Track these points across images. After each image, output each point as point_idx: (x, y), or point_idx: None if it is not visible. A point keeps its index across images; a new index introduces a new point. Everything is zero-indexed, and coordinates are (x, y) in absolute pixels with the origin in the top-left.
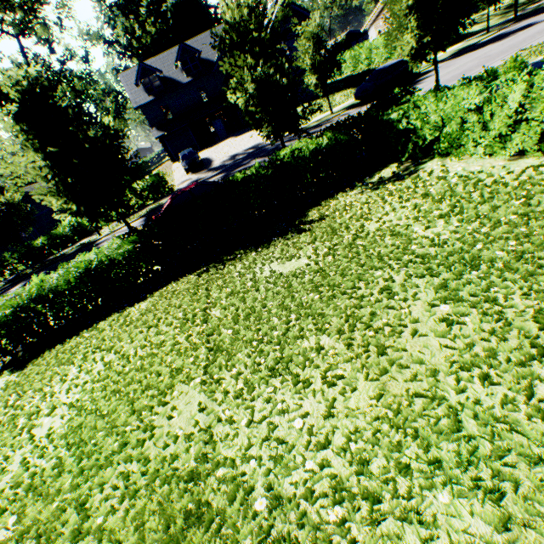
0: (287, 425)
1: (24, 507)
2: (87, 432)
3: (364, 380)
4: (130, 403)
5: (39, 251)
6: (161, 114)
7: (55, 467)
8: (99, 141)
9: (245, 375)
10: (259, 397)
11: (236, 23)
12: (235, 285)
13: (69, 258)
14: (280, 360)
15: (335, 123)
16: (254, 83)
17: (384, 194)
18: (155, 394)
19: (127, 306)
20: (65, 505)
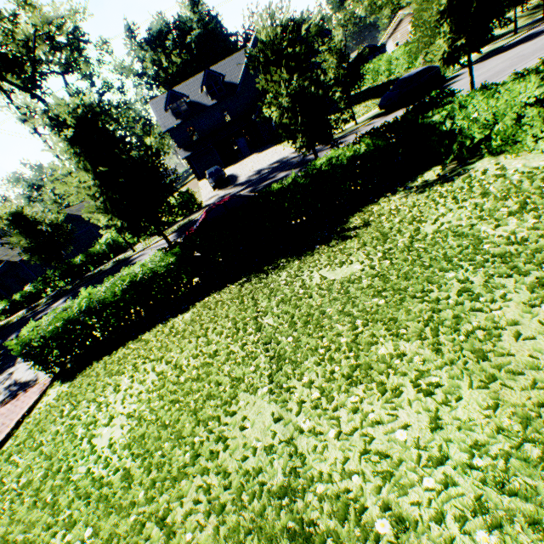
0: (385, 437)
1: (97, 520)
2: (152, 442)
3: (468, 388)
4: (193, 413)
5: (78, 268)
6: (188, 136)
7: (123, 478)
8: (141, 160)
9: (319, 383)
10: (343, 407)
11: (271, 41)
12: (284, 293)
13: (106, 274)
14: (357, 368)
15: (371, 130)
16: (289, 97)
17: (433, 196)
18: (218, 404)
19: (170, 317)
20: (143, 518)
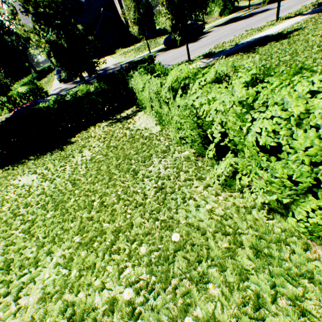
0: None
1: None
2: None
3: None
4: None
5: None
6: None
7: None
8: None
9: None
10: None
11: None
12: None
13: None
14: None
15: (106, 75)
16: (49, 43)
17: (107, 131)
18: None
19: None
20: None
